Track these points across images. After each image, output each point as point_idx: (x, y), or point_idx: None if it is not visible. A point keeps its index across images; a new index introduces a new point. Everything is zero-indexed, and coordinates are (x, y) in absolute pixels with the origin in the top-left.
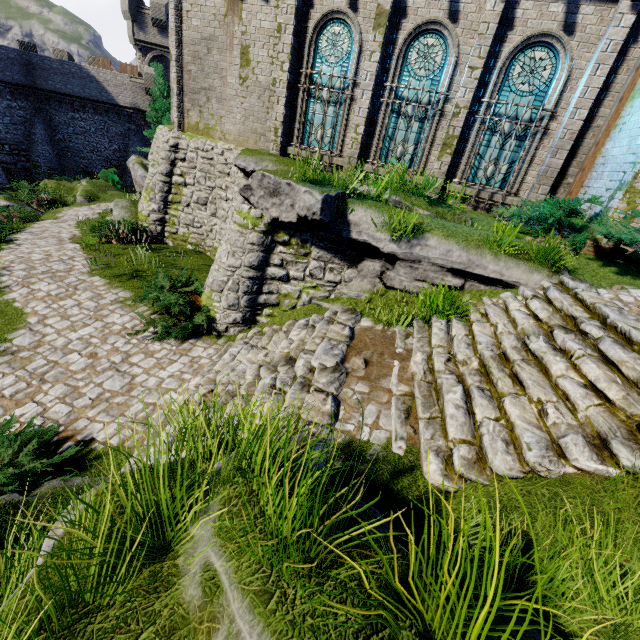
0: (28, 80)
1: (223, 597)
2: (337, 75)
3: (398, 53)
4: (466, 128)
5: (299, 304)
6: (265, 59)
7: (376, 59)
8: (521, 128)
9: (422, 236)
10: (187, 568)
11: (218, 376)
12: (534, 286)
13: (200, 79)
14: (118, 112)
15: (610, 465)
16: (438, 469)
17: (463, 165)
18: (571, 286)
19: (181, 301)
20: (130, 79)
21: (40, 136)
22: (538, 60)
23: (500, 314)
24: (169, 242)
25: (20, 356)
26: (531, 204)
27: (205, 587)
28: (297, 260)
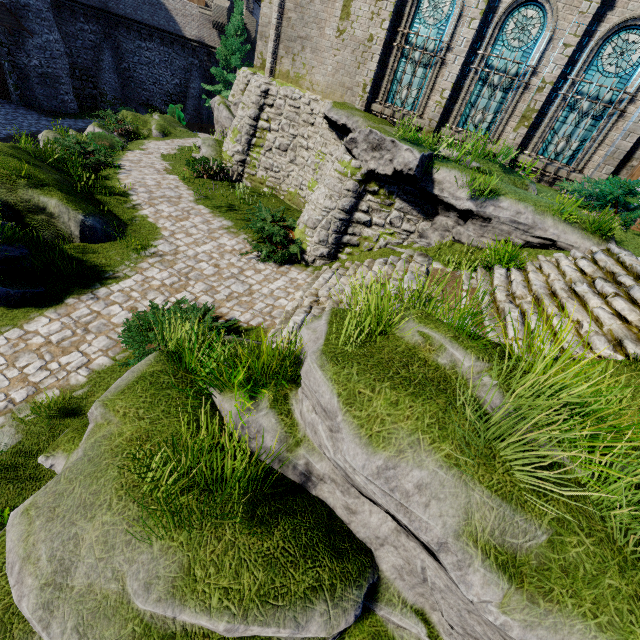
0: (101, 2)
1: (433, 339)
2: (433, 38)
3: (496, 22)
4: (547, 103)
5: (376, 247)
6: (365, 14)
7: (475, 26)
8: (599, 108)
9: (497, 198)
10: (404, 336)
11: (320, 291)
12: (584, 250)
13: (298, 27)
14: (183, 44)
15: (620, 354)
16: None
17: (536, 138)
18: (616, 252)
19: (282, 232)
20: (198, 10)
21: (108, 63)
22: (631, 43)
23: (552, 268)
24: (247, 183)
25: (166, 259)
26: (594, 182)
27: (424, 336)
28: (381, 209)
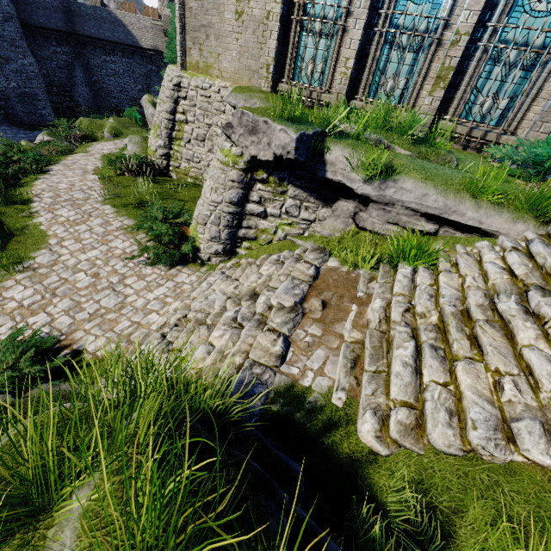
0: (69, 27)
1: None
2: (330, 3)
3: None
4: (465, 58)
5: (275, 239)
6: None
7: None
8: (530, 56)
9: (398, 178)
10: (51, 546)
11: (192, 303)
12: (516, 237)
13: (200, 16)
14: (141, 54)
15: None
16: (372, 430)
17: (457, 100)
18: None
19: (170, 231)
20: (151, 22)
21: (80, 78)
22: None
23: (472, 265)
24: (173, 175)
25: (39, 272)
26: (528, 144)
27: None
28: (274, 198)
